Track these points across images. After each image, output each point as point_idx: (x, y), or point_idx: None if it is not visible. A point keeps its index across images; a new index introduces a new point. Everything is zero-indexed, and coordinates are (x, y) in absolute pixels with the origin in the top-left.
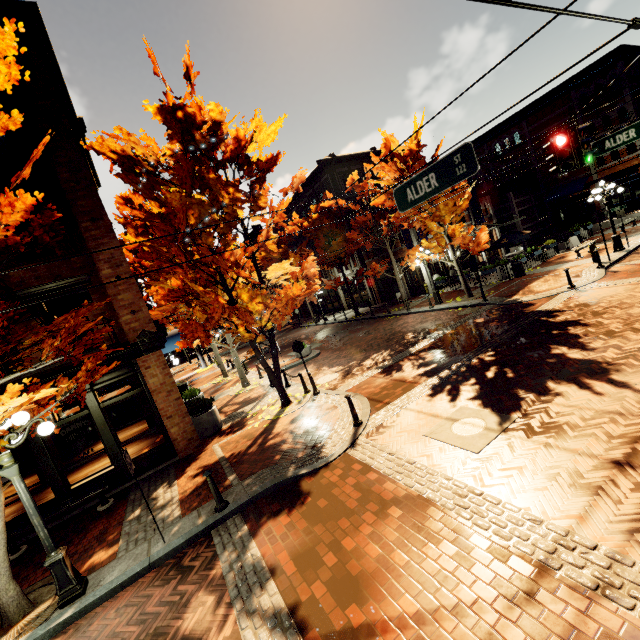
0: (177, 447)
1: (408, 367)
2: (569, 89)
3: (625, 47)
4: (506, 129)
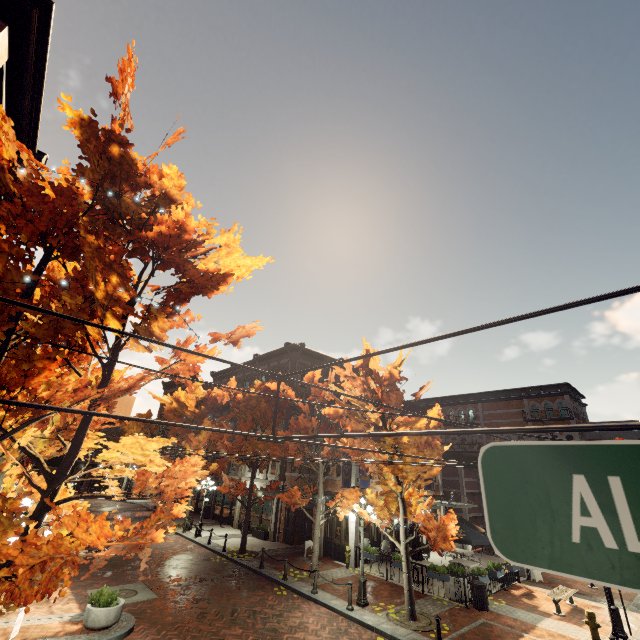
0: None
1: None
2: (522, 396)
3: (569, 386)
4: (463, 402)
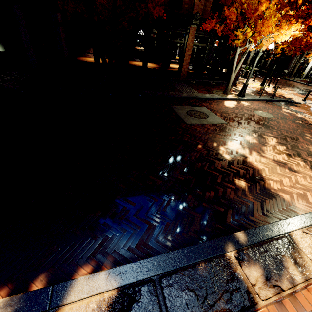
0: None
1: (311, 96)
2: None
3: None
4: None
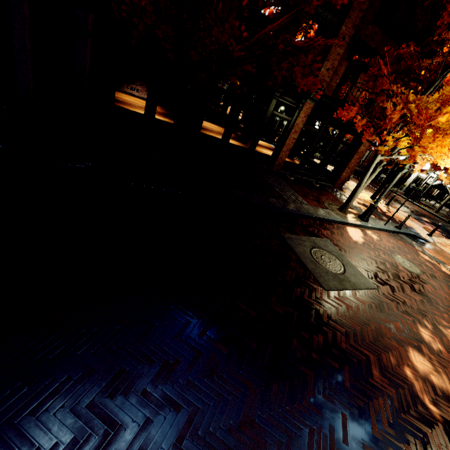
0: (338, 182)
1: (429, 226)
2: None
3: None
4: None
